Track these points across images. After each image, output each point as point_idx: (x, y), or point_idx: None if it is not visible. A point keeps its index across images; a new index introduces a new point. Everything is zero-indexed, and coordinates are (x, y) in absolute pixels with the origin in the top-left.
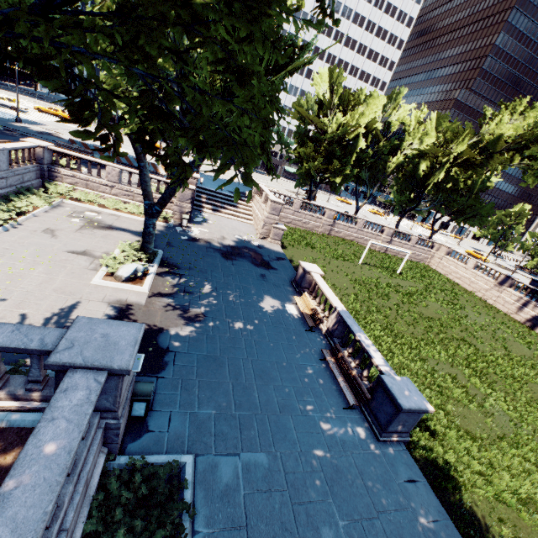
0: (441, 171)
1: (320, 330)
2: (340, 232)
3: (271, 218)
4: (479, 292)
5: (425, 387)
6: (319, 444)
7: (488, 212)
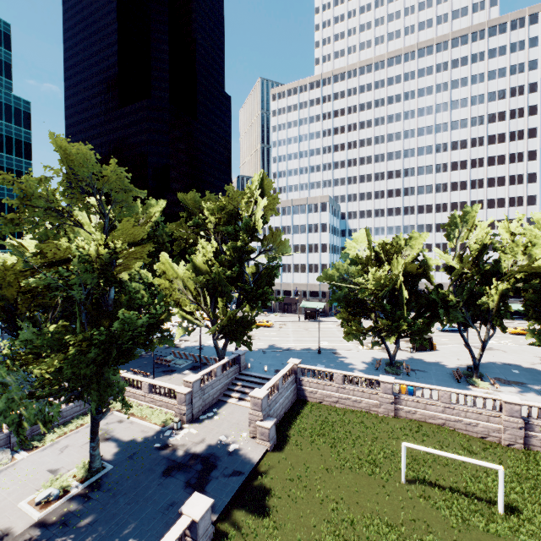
0: None
1: None
2: (413, 412)
3: (254, 415)
4: None
5: None
6: None
7: None
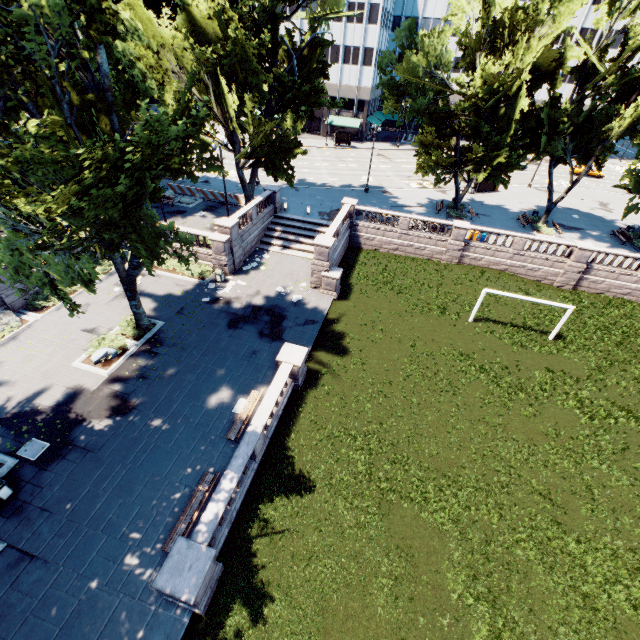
0: None
1: None
2: (479, 259)
3: (318, 265)
4: None
5: (329, 556)
6: (104, 574)
7: None
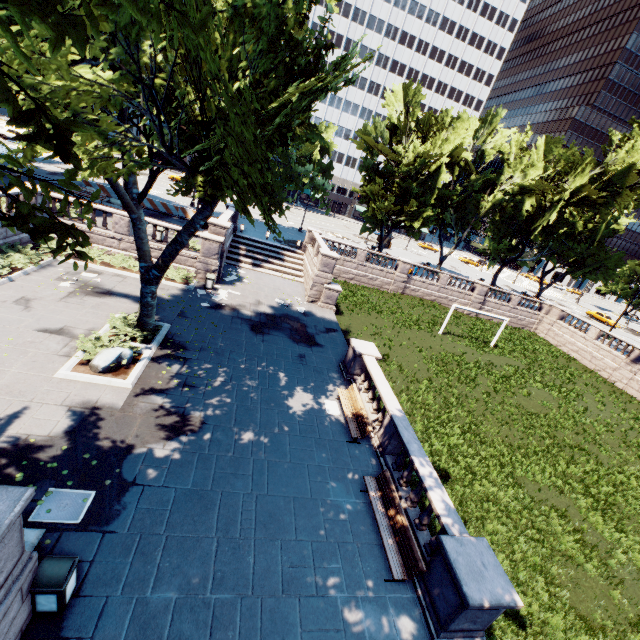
0: (552, 211)
1: (369, 441)
2: (417, 290)
3: (321, 277)
4: (604, 372)
5: (518, 532)
6: None
7: (617, 263)
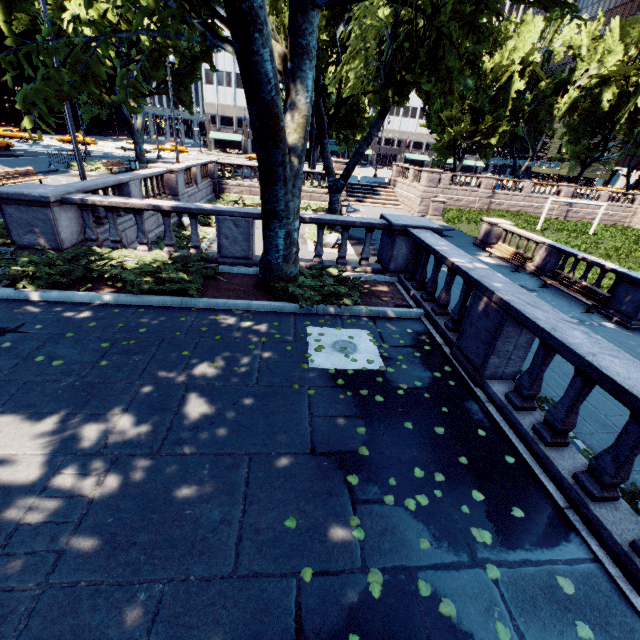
0: (638, 94)
1: (526, 272)
2: (501, 204)
3: (428, 192)
4: None
5: None
6: None
7: None
